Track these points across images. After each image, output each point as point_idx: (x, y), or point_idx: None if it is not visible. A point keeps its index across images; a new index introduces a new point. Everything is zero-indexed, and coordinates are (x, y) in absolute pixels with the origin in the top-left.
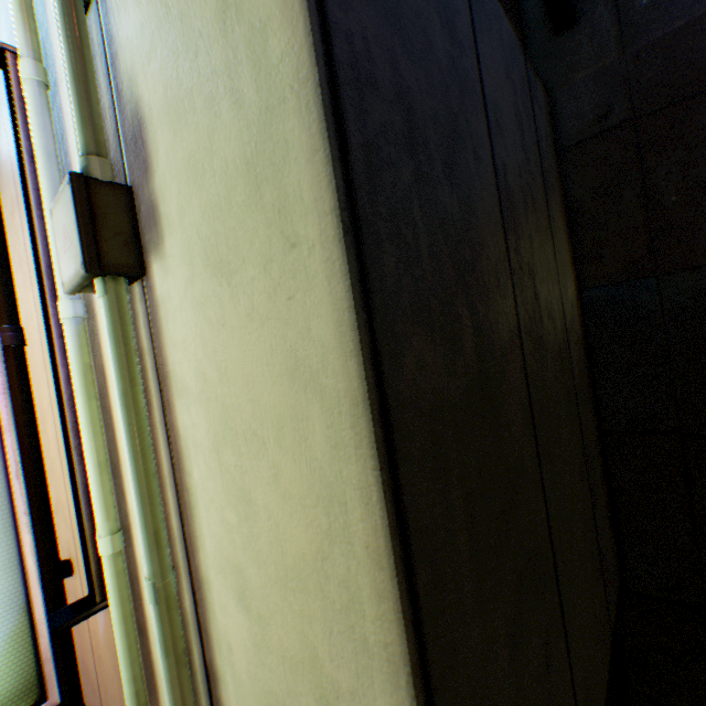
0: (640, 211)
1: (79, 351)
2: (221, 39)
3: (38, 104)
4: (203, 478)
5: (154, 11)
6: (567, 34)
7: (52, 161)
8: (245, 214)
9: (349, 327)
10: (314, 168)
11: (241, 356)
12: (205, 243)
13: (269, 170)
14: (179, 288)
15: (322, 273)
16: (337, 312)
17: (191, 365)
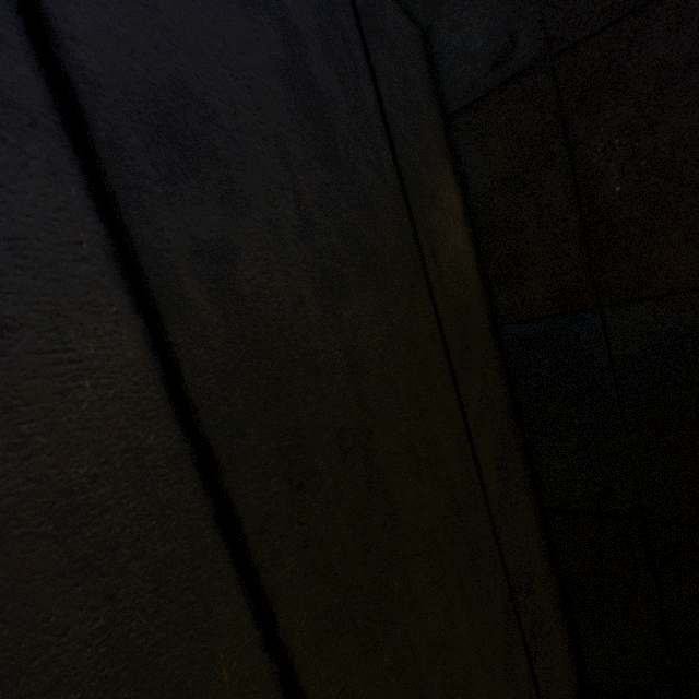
0: (571, 209)
1: None
2: None
3: None
4: None
5: None
6: None
7: None
8: None
9: None
10: None
11: None
12: None
13: None
14: None
15: None
16: None
17: None
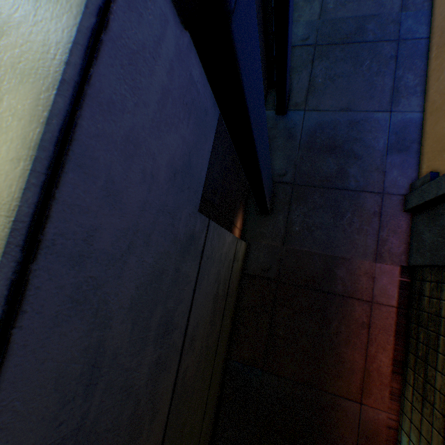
0: (267, 329)
1: None
2: None
3: None
4: None
5: None
6: (265, 217)
7: None
8: None
9: None
10: None
11: None
12: None
13: None
14: None
15: None
16: None
17: None
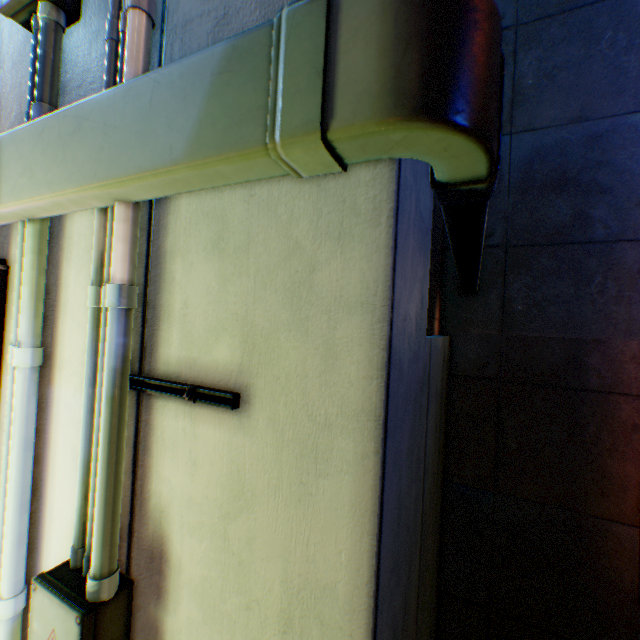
0: (492, 442)
1: None
2: (278, 633)
3: (27, 391)
4: None
5: (210, 509)
6: (470, 297)
7: (28, 448)
8: None
9: None
10: None
11: None
12: None
13: None
14: None
15: None
16: None
17: None
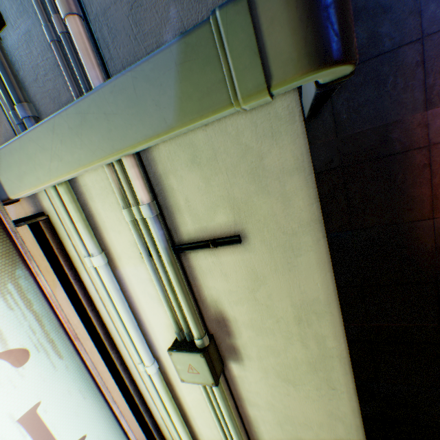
0: (345, 204)
1: (162, 383)
2: (295, 325)
3: (109, 276)
4: (267, 429)
5: (242, 291)
6: (312, 121)
7: (124, 302)
8: (306, 373)
9: (356, 411)
10: (345, 376)
11: (298, 404)
12: (277, 371)
13: (322, 368)
14: (254, 376)
15: (346, 398)
16: (351, 407)
17: (261, 399)
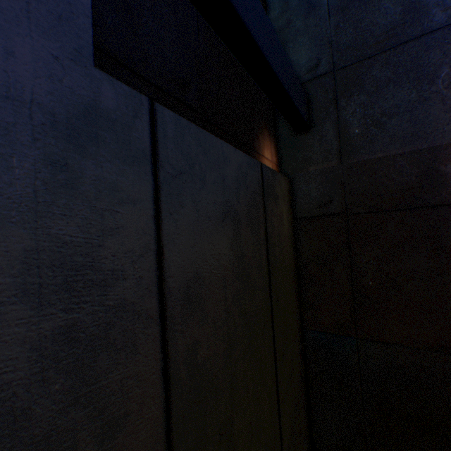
0: (348, 283)
1: None
2: None
3: None
4: None
5: None
6: (305, 135)
7: None
8: None
9: None
10: None
11: None
12: None
13: None
14: None
15: None
16: None
17: None
